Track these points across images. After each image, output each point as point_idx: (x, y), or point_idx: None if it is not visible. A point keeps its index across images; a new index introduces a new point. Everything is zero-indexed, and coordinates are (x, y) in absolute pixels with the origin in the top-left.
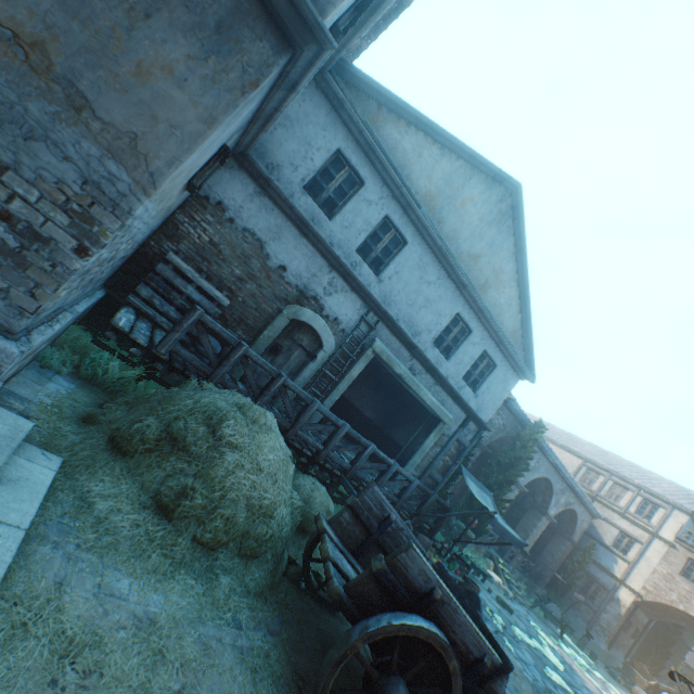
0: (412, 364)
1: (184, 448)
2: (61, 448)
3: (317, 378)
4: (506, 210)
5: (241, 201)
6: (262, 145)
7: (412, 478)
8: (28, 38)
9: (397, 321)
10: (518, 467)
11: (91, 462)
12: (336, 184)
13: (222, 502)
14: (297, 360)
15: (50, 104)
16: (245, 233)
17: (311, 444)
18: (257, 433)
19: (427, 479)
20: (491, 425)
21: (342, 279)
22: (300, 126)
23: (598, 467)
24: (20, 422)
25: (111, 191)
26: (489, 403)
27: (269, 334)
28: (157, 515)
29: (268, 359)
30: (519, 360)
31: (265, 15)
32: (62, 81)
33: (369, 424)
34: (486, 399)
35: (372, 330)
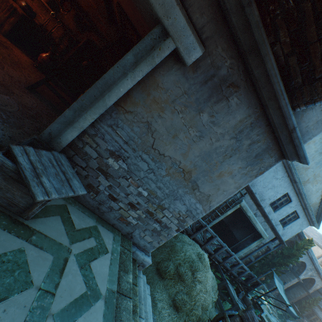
0: (256, 212)
1: (183, 280)
2: (143, 271)
3: (212, 214)
4: None
5: None
6: None
7: (247, 269)
8: (187, 170)
9: (255, 193)
10: (292, 259)
11: (153, 280)
12: None
13: (194, 306)
14: None
15: (185, 188)
16: None
17: (209, 251)
18: (206, 272)
19: (247, 258)
20: None
21: None
22: None
23: None
24: (143, 278)
25: (194, 212)
26: (289, 233)
27: None
28: (174, 309)
29: None
30: (313, 218)
31: (277, 148)
32: (192, 181)
33: (222, 222)
34: (288, 231)
35: (242, 196)
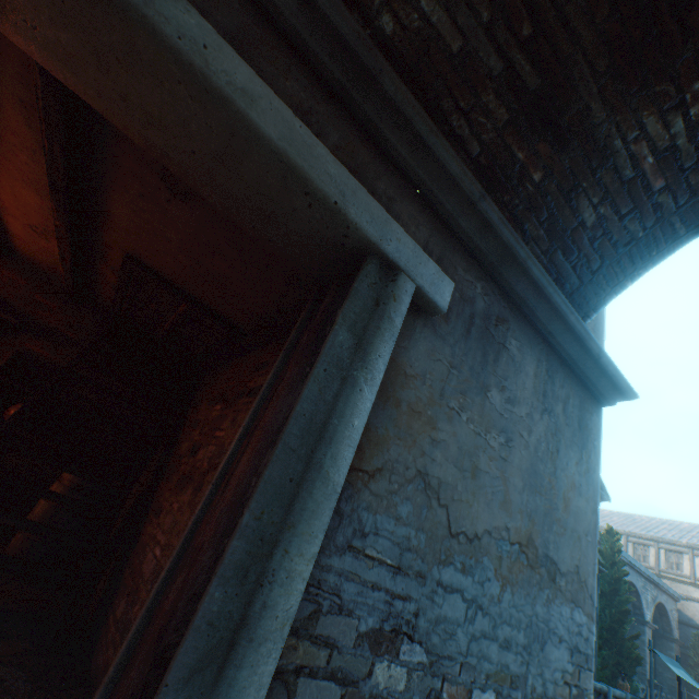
0: None
1: None
2: None
3: None
4: None
5: None
6: None
7: (623, 694)
8: (523, 538)
9: None
10: (621, 590)
11: None
12: None
13: None
14: None
15: (542, 591)
16: None
17: None
18: None
19: None
20: None
21: None
22: None
23: (641, 539)
24: None
25: (580, 643)
26: None
27: None
28: None
29: None
30: None
31: (587, 394)
32: (542, 560)
33: None
34: None
35: None
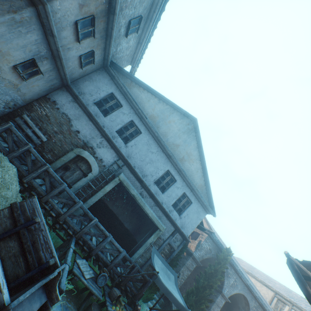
0: (142, 191)
1: None
2: None
3: (84, 185)
4: (192, 128)
5: (64, 102)
6: (79, 85)
7: (121, 250)
8: None
9: (134, 167)
10: (217, 277)
11: None
12: (110, 105)
13: None
14: (77, 176)
15: None
16: (63, 114)
17: (56, 208)
18: None
19: (149, 268)
20: (202, 248)
21: (107, 142)
22: (96, 82)
23: (284, 298)
24: None
25: None
26: (189, 224)
27: (64, 159)
28: None
29: (62, 172)
30: (204, 201)
31: None
32: None
33: (126, 232)
34: (187, 221)
35: (119, 168)
